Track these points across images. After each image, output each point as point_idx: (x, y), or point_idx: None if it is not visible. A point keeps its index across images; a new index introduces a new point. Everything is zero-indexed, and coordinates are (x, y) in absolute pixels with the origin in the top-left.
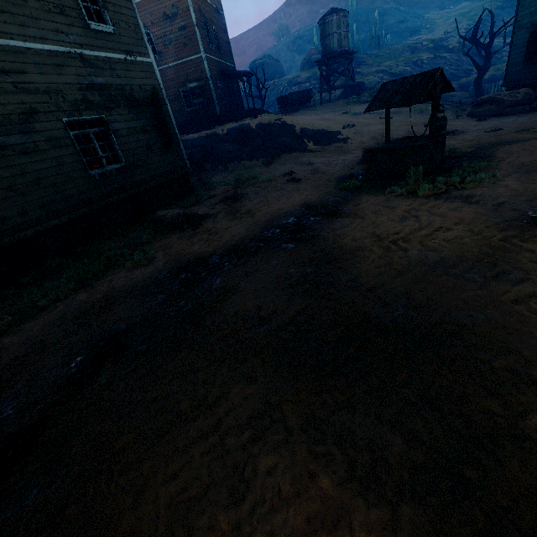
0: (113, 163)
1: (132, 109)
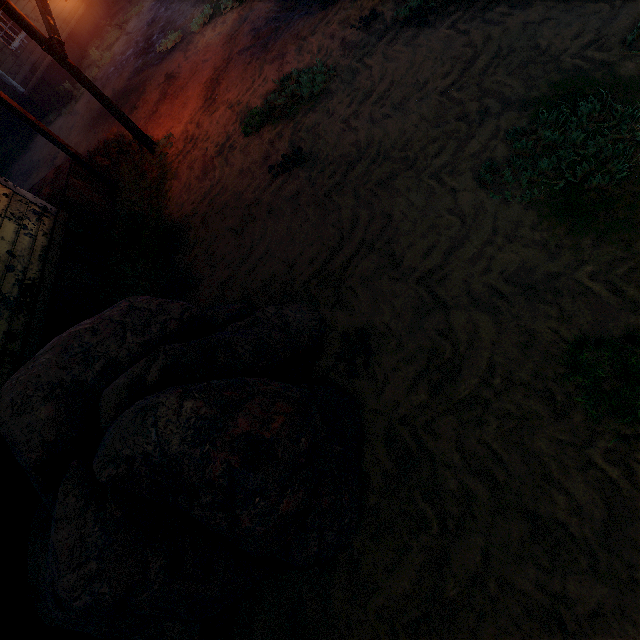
0: None
1: None
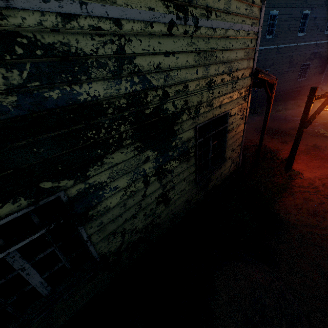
0: (303, 78)
1: (318, 60)
